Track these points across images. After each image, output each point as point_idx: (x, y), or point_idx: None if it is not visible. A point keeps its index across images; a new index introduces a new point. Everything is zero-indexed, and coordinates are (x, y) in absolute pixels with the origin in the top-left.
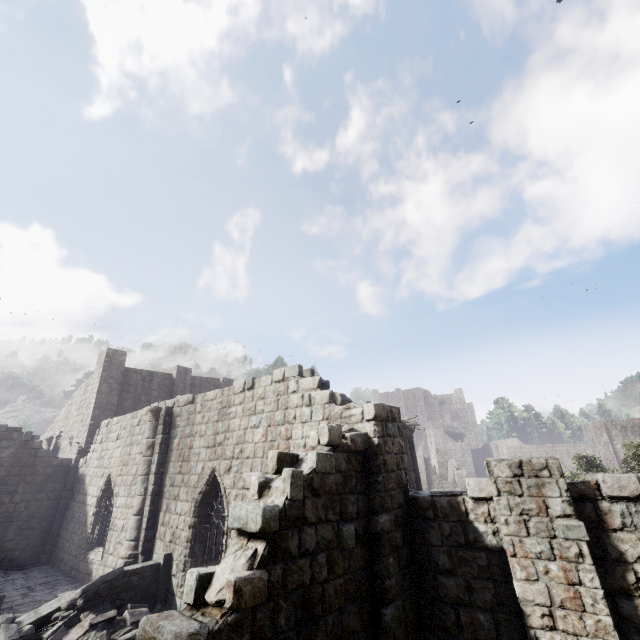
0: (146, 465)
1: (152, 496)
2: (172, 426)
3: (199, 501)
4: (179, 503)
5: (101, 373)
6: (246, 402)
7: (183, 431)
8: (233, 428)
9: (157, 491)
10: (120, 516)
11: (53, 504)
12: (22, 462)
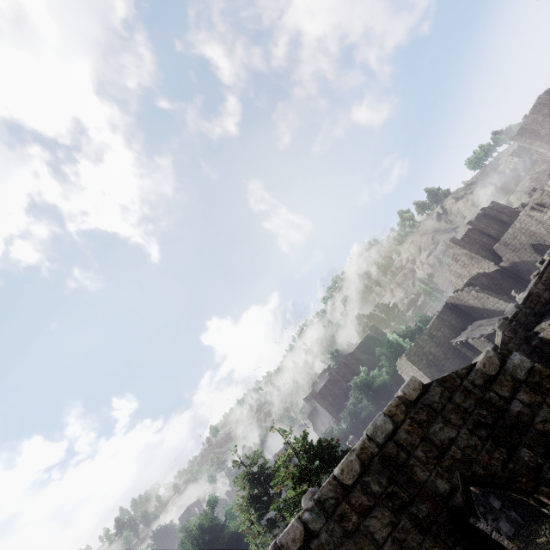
0: None
1: None
2: (543, 205)
3: None
4: None
5: (460, 247)
6: None
7: None
8: None
9: None
10: None
11: (513, 279)
12: (490, 278)
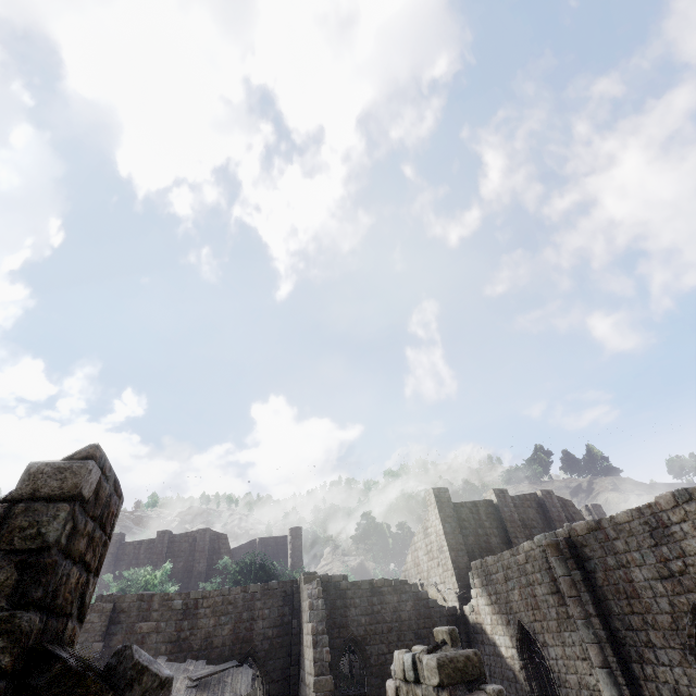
0: (579, 607)
1: (609, 643)
2: (581, 558)
3: (694, 647)
4: (658, 651)
5: (438, 514)
6: (692, 517)
7: (603, 562)
8: (691, 551)
9: (610, 637)
10: (565, 670)
11: None
12: (422, 614)
